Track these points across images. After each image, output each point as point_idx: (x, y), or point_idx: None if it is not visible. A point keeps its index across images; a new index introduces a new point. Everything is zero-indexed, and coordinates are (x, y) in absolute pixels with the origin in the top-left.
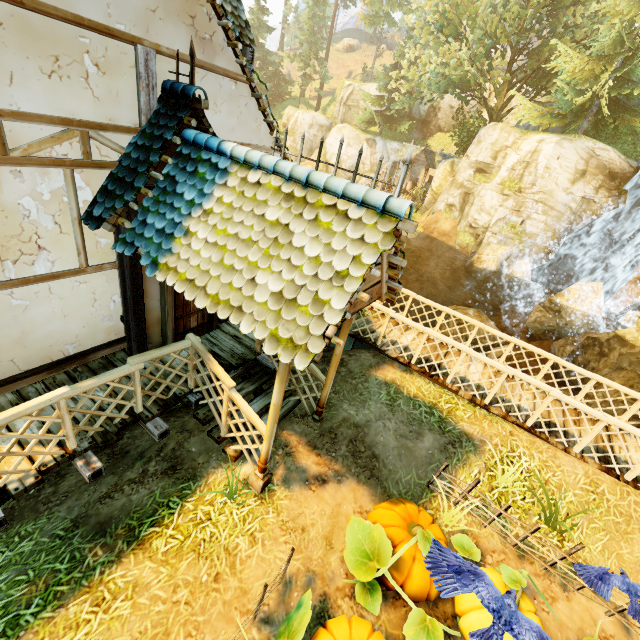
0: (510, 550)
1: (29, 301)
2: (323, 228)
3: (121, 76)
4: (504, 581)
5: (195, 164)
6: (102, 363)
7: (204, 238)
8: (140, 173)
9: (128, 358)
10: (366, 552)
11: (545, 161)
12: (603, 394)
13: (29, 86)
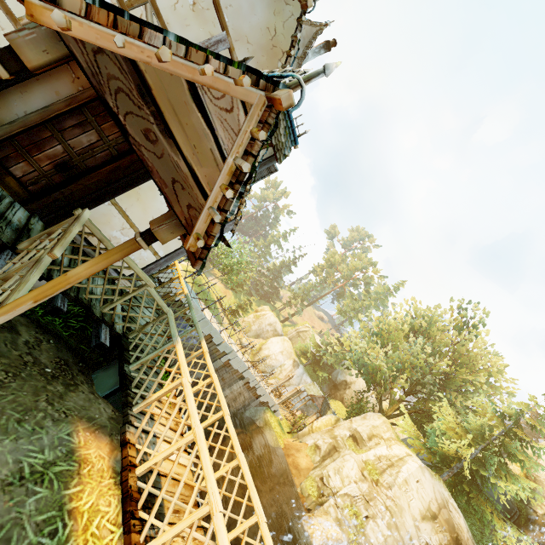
0: None
1: None
2: None
3: (200, 26)
4: None
5: None
6: None
7: None
8: None
9: None
10: None
11: (407, 474)
12: None
13: None
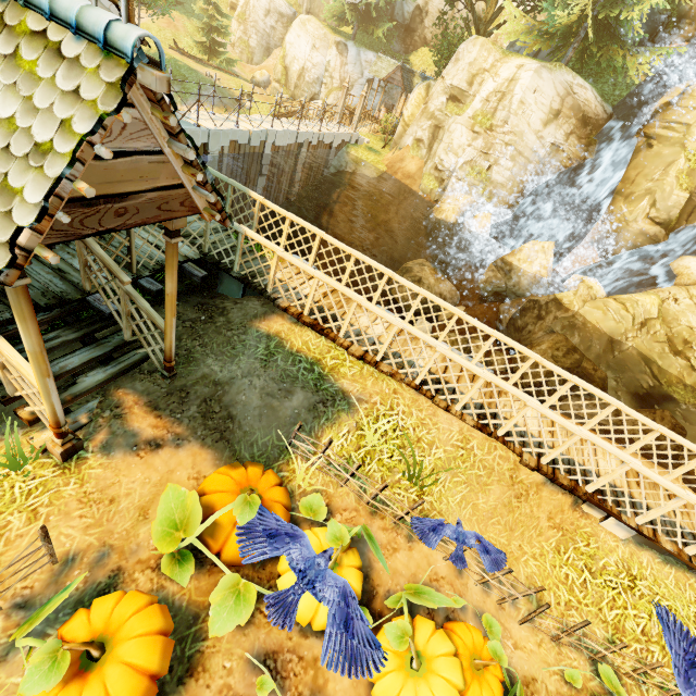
0: (364, 507)
1: None
2: (24, 70)
3: None
4: (327, 540)
5: None
6: None
7: None
8: None
9: None
10: (175, 522)
11: (521, 93)
12: None
13: None
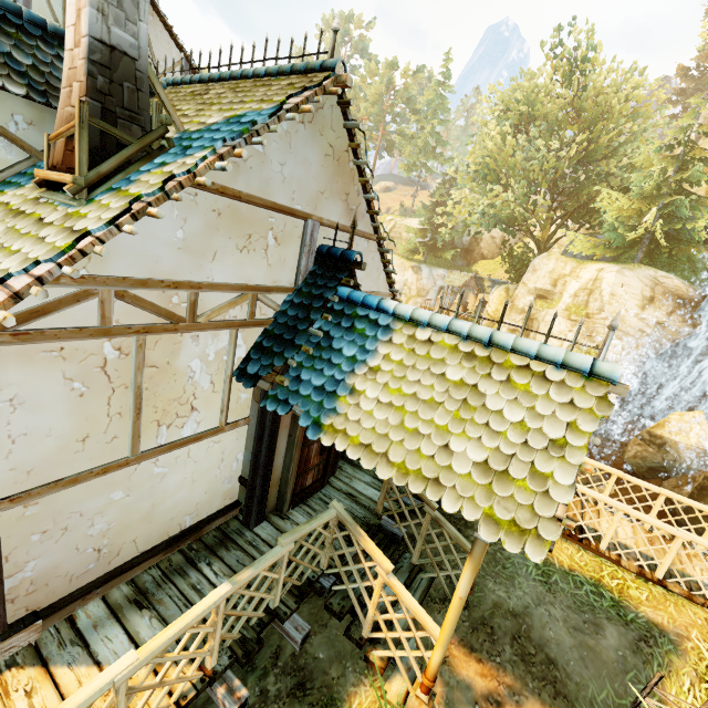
0: None
1: (168, 468)
2: (520, 390)
3: (290, 245)
4: None
5: (351, 320)
6: (217, 536)
7: (375, 397)
8: (301, 331)
9: (280, 537)
10: None
11: (609, 288)
12: None
13: (225, 260)
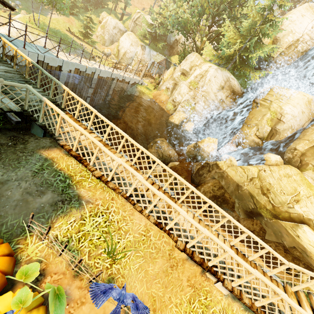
0: (70, 272)
1: None
2: None
3: None
4: (13, 303)
5: None
6: None
7: None
8: None
9: None
10: None
11: (209, 77)
12: (204, 188)
13: None
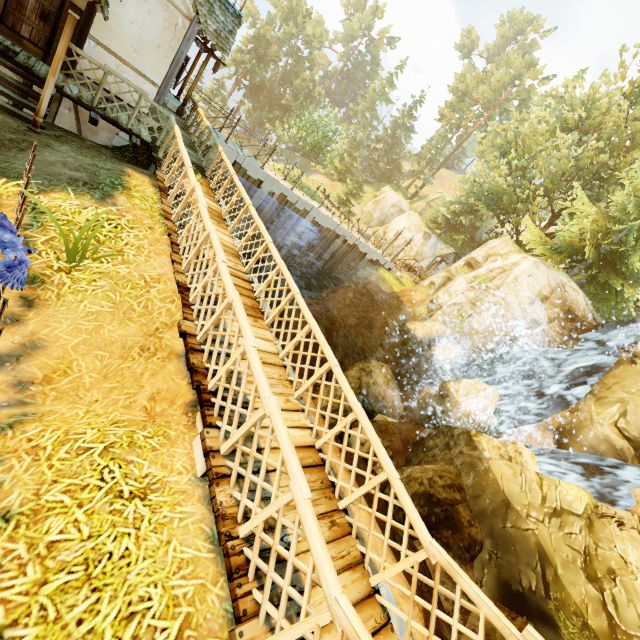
0: None
1: None
2: None
3: None
4: None
5: None
6: None
7: None
8: None
9: None
10: None
11: (517, 273)
12: (412, 470)
13: None
